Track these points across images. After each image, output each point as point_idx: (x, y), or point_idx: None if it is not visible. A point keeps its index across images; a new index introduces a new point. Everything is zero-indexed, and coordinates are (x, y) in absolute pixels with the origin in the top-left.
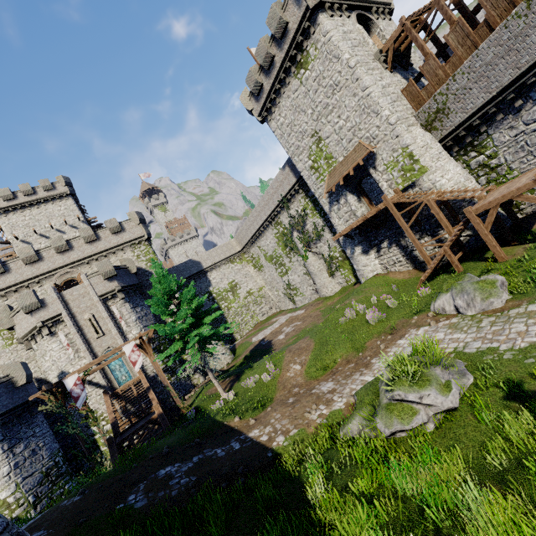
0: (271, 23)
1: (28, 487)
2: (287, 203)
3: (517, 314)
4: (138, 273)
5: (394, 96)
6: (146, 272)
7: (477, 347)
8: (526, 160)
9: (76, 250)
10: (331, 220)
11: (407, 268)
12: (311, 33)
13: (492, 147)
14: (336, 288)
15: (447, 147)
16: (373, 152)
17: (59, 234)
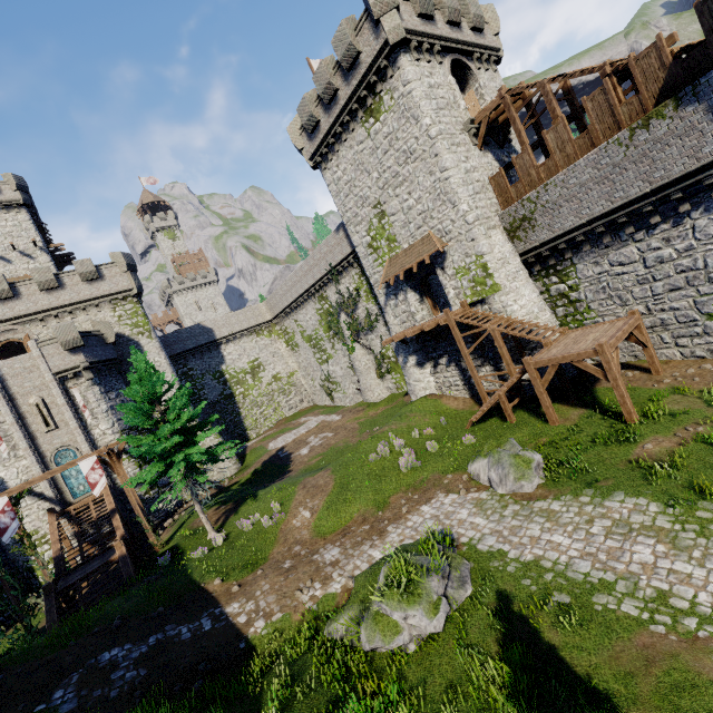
0: (338, 46)
1: None
2: (337, 275)
3: (539, 510)
4: (118, 341)
5: (478, 186)
6: (131, 341)
7: (490, 544)
8: (605, 303)
9: (25, 300)
10: (385, 316)
11: (463, 395)
12: (388, 75)
13: (575, 278)
14: (384, 394)
15: (529, 262)
16: (442, 252)
17: (0, 262)
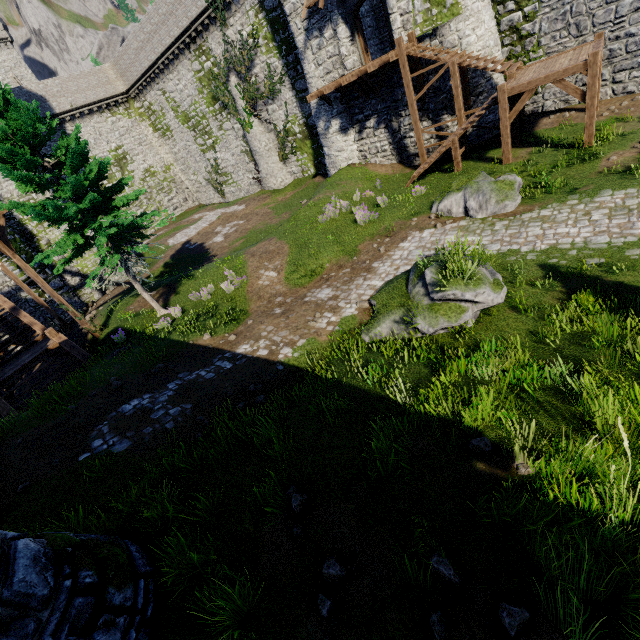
0: None
1: None
2: (224, 10)
3: (530, 219)
4: None
5: None
6: None
7: (497, 249)
8: (559, 36)
9: None
10: (303, 65)
11: (390, 161)
12: None
13: (536, 2)
14: (287, 179)
15: None
16: None
17: None
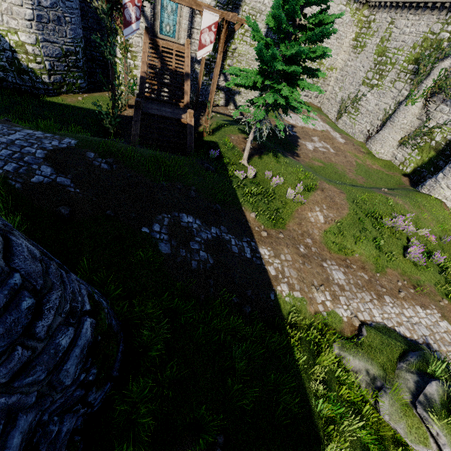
0: None
1: (47, 52)
2: None
3: None
4: None
5: None
6: None
7: None
8: None
9: None
10: None
11: None
12: None
13: None
14: (386, 156)
15: None
16: None
17: None
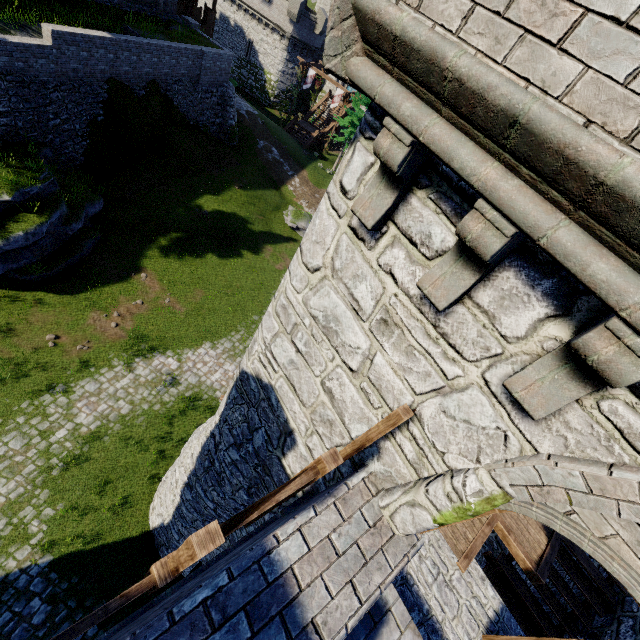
0: None
1: (279, 87)
2: None
3: None
4: None
5: None
6: None
7: None
8: None
9: None
10: None
11: None
12: None
13: None
14: None
15: None
16: None
17: None
